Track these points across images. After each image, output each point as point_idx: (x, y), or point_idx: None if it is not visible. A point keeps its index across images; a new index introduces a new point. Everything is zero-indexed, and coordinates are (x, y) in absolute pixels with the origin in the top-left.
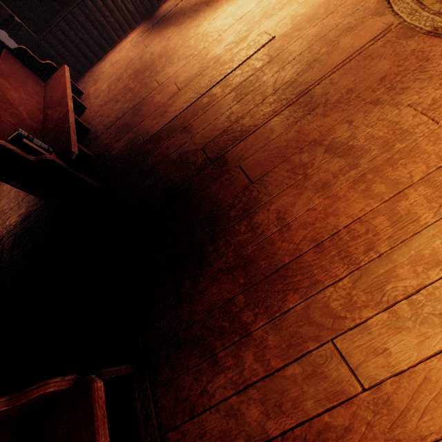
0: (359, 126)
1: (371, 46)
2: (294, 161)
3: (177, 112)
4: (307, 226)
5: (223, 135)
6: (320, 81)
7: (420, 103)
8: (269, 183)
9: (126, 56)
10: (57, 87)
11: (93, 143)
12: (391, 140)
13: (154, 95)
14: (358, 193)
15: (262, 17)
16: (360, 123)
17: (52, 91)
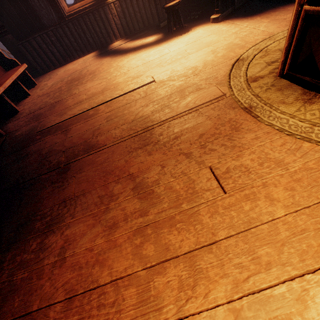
0: (167, 172)
1: (206, 106)
2: (108, 189)
3: (69, 116)
4: (75, 268)
5: (81, 145)
6: (162, 122)
7: (216, 168)
8: (80, 204)
9: (75, 68)
10: (7, 76)
11: (14, 121)
12: (182, 197)
13: (68, 99)
14: (132, 247)
15: (156, 65)
16: (168, 171)
17: (2, 78)
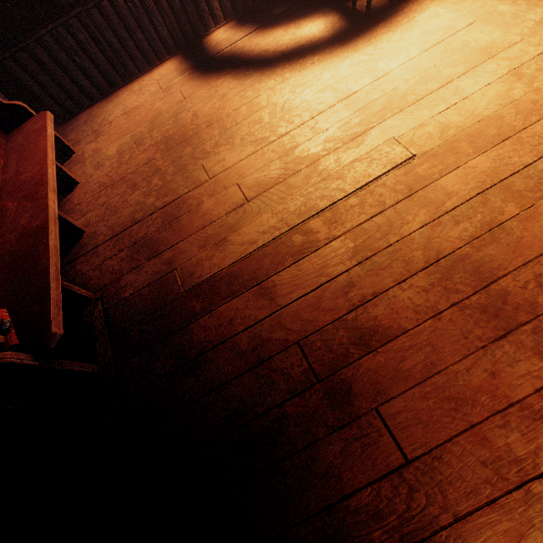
0: None
1: None
2: (495, 446)
3: (246, 249)
4: None
5: (339, 330)
6: (517, 272)
7: None
8: (449, 483)
9: (151, 105)
10: (30, 154)
11: (88, 259)
12: None
13: (201, 197)
14: None
15: (385, 109)
16: None
17: (20, 159)
